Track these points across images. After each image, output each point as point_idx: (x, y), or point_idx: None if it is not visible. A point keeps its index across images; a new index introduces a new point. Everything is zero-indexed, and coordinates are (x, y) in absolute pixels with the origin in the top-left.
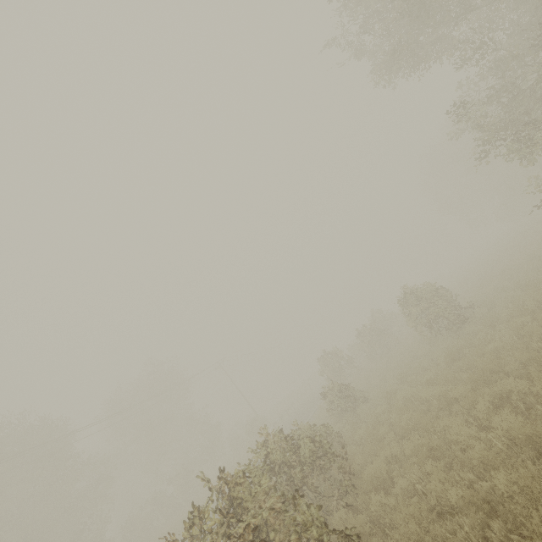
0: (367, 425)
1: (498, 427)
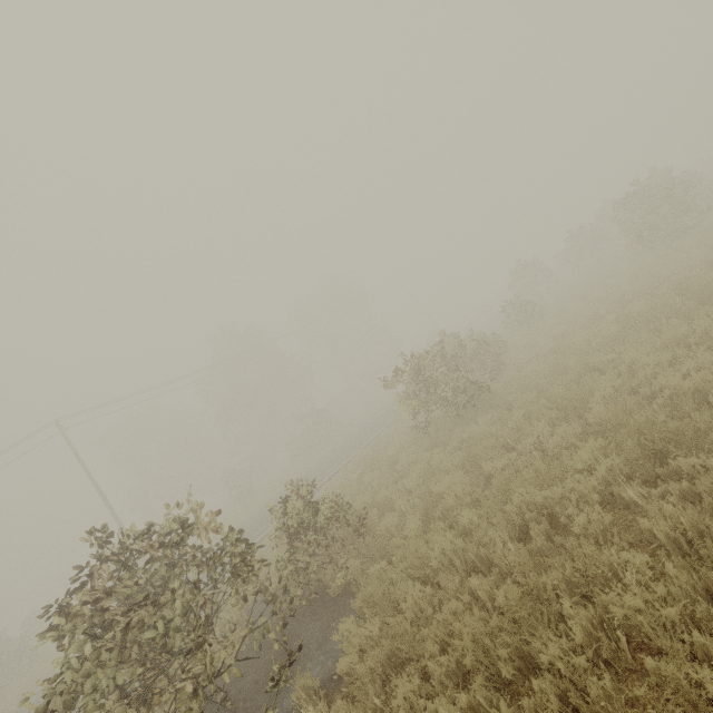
0: (532, 336)
1: (598, 334)
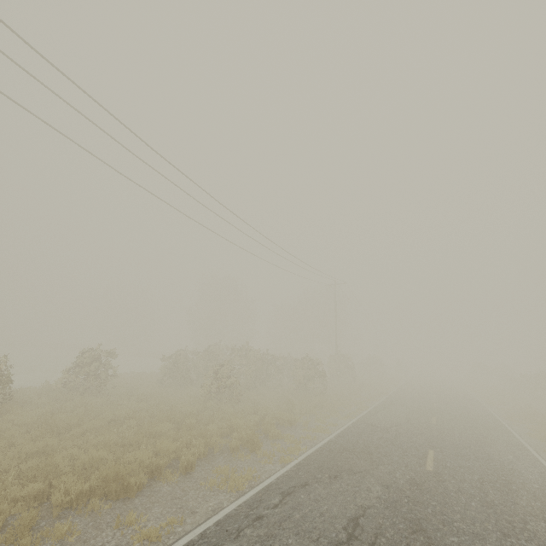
0: None
1: None
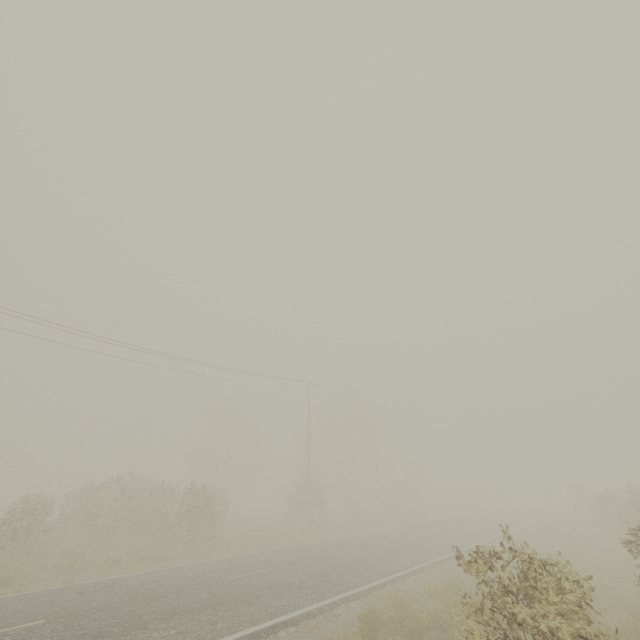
0: None
1: None
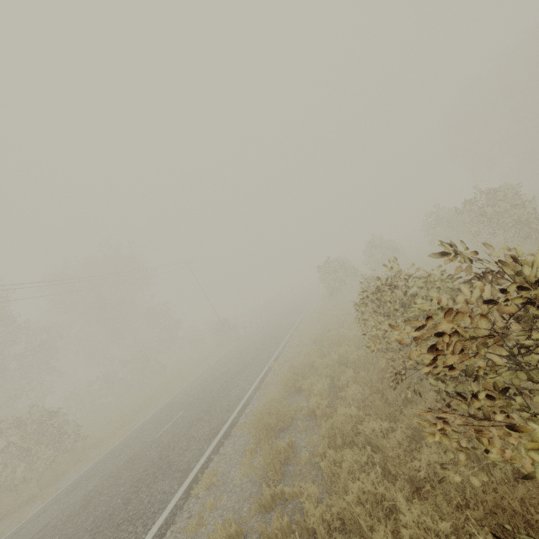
0: None
1: None
